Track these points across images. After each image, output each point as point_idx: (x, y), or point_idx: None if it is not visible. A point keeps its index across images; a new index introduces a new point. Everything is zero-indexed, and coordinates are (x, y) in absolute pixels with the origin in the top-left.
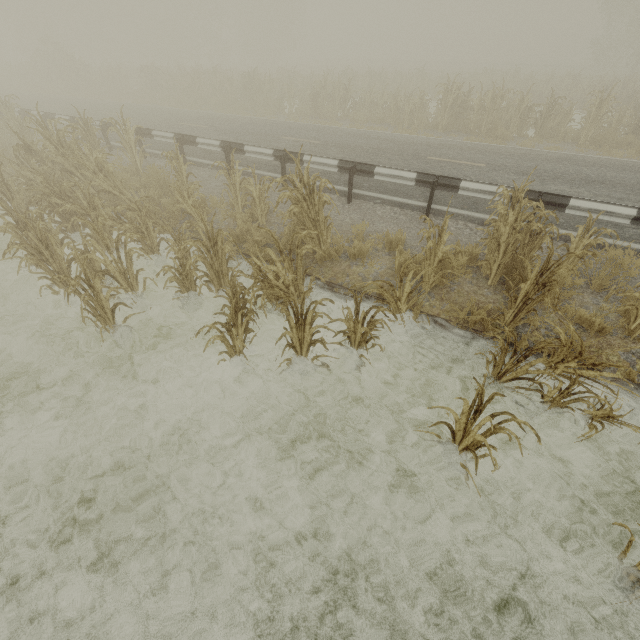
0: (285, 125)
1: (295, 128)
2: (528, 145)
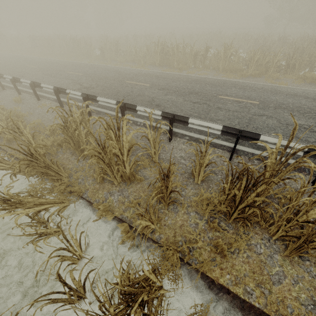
0: (78, 65)
1: (81, 66)
2: (190, 72)
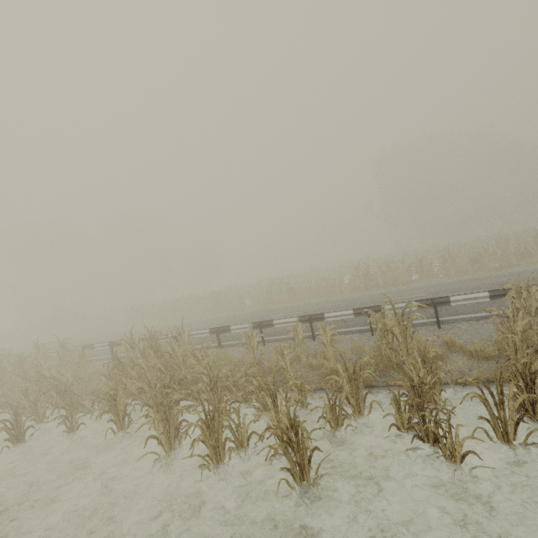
0: (262, 311)
1: (272, 310)
2: (427, 282)
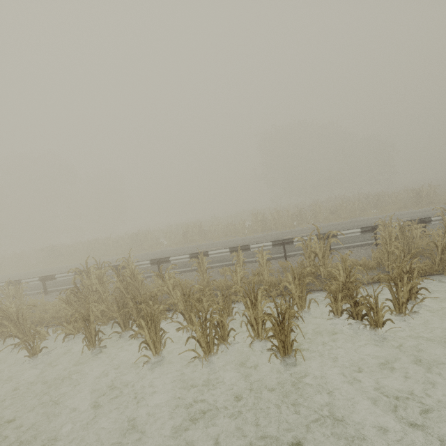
0: (183, 248)
1: (192, 247)
2: (306, 226)
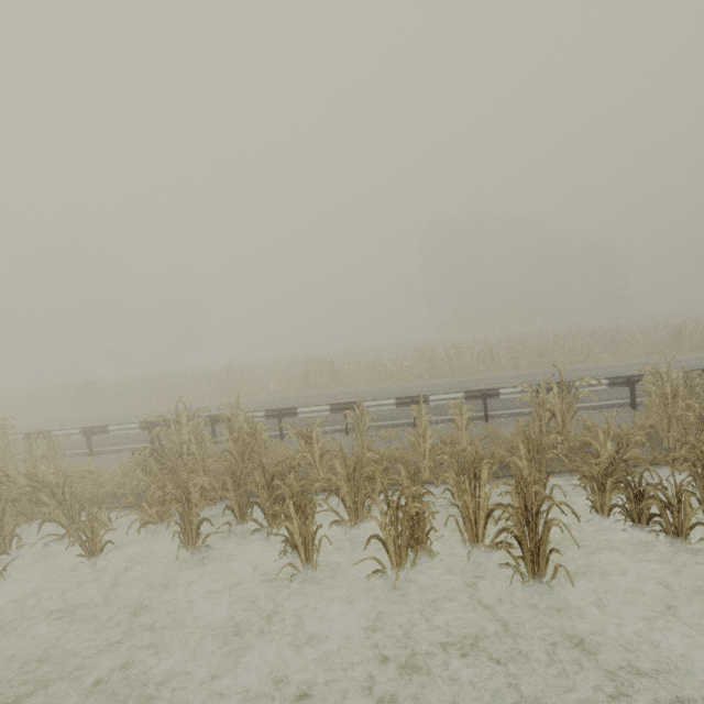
0: (306, 396)
1: (322, 396)
2: (502, 373)
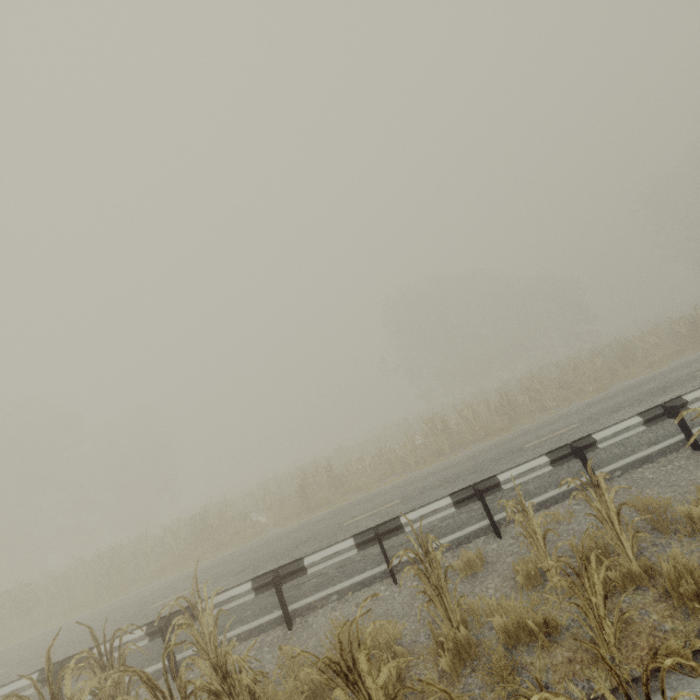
0: (309, 523)
1: (330, 516)
2: (535, 419)
